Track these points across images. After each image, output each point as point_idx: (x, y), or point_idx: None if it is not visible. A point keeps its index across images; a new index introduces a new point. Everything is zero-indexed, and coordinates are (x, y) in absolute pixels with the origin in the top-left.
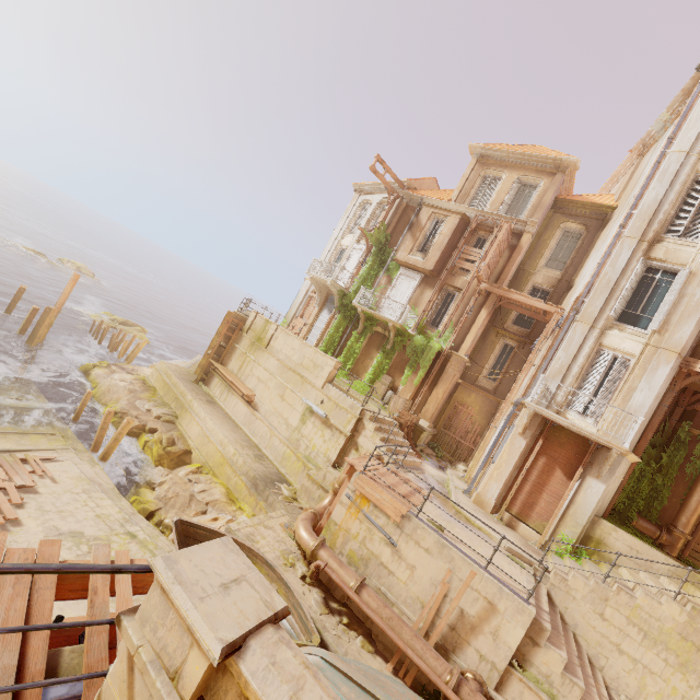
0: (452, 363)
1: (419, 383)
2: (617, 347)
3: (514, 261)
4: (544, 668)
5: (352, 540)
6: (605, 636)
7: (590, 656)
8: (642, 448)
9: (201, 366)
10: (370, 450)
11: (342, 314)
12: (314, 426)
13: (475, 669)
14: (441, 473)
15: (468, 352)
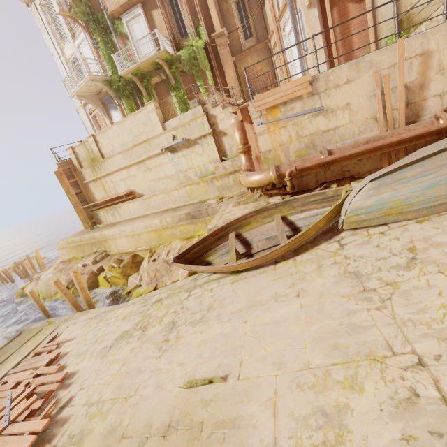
0: (219, 45)
1: (213, 83)
2: None
3: None
4: None
5: (290, 145)
6: None
7: None
8: None
9: (84, 221)
10: None
11: (123, 97)
12: (185, 156)
13: (441, 108)
14: None
15: (222, 26)
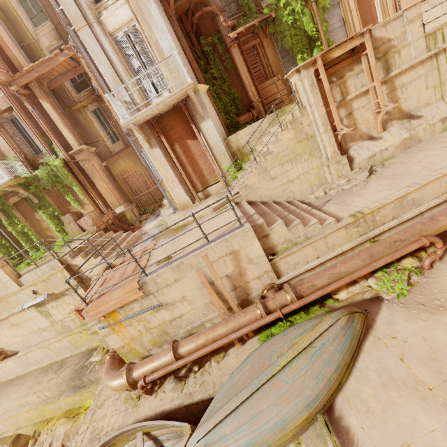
0: (81, 160)
1: (86, 195)
2: (118, 24)
3: (4, 42)
4: (281, 240)
5: (143, 338)
6: (282, 184)
7: (287, 200)
8: (201, 78)
9: None
10: (100, 270)
11: None
12: (56, 308)
13: (263, 286)
14: (158, 219)
15: (79, 142)
